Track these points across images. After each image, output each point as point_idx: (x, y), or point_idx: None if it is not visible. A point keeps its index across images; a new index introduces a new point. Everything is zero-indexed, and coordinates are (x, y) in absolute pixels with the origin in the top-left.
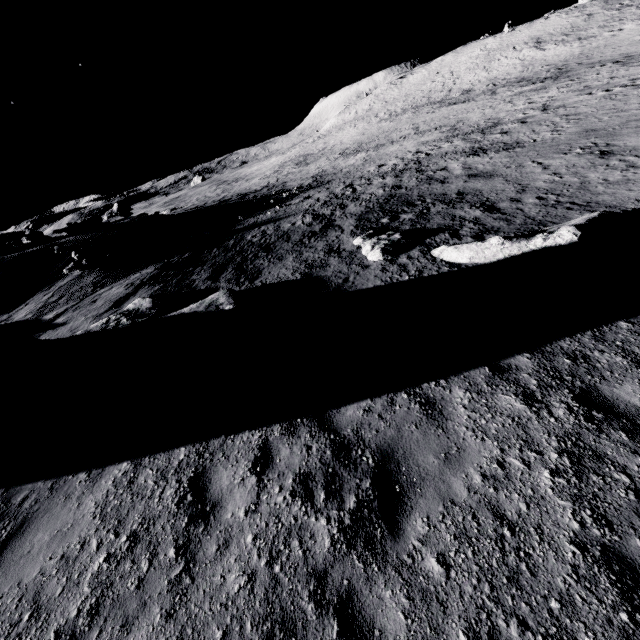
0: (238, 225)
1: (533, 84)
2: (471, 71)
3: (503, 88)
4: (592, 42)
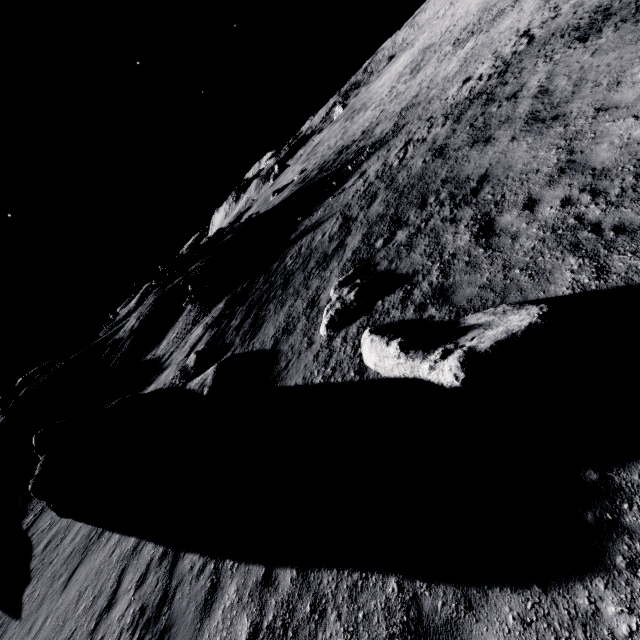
0: (293, 233)
1: None
2: None
3: None
4: None
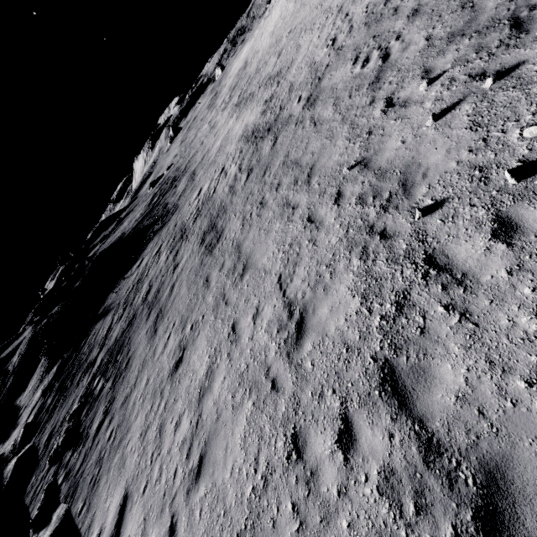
0: (103, 305)
1: None
2: None
3: None
4: None
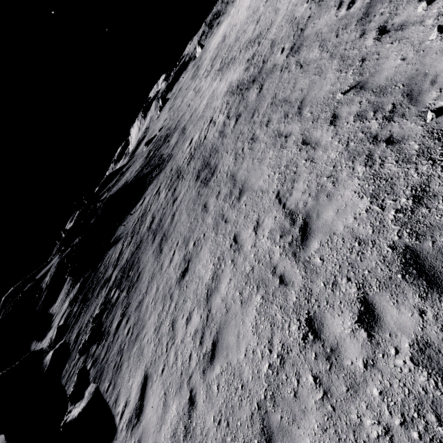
0: (113, 236)
1: None
2: None
3: None
4: None
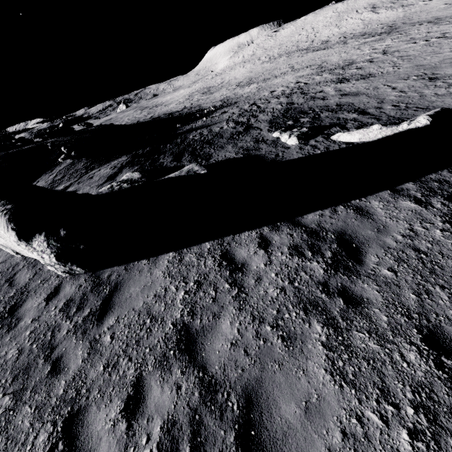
0: (178, 130)
1: (373, 37)
2: (327, 27)
3: (351, 39)
4: (411, 8)
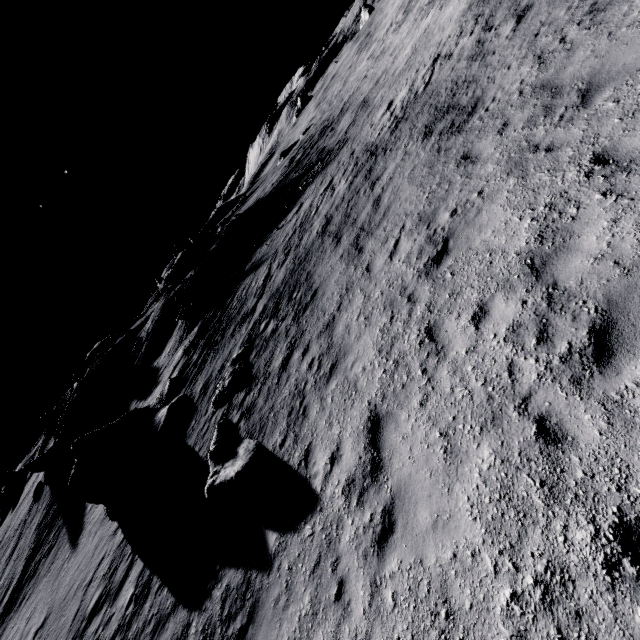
0: (249, 262)
1: None
2: None
3: None
4: None
